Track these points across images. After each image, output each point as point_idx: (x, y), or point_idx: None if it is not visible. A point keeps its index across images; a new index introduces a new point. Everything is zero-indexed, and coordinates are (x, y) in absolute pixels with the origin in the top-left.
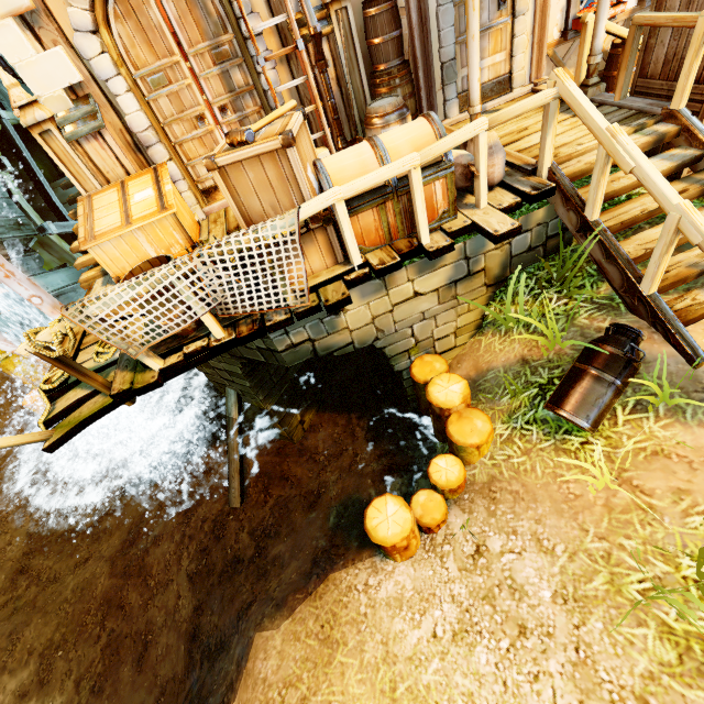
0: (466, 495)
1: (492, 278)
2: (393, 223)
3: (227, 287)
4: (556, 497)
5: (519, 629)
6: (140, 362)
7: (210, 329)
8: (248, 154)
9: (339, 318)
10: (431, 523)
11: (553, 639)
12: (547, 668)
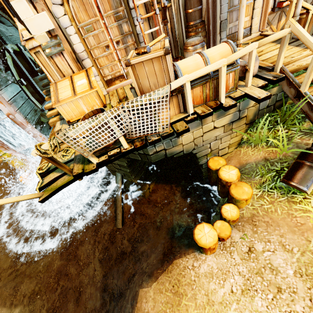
0: (240, 223)
1: (248, 120)
2: (208, 93)
3: (133, 123)
4: (290, 224)
5: (277, 289)
6: (87, 159)
7: (122, 143)
8: (146, 58)
9: (179, 139)
10: (225, 236)
11: (297, 294)
12: (295, 309)
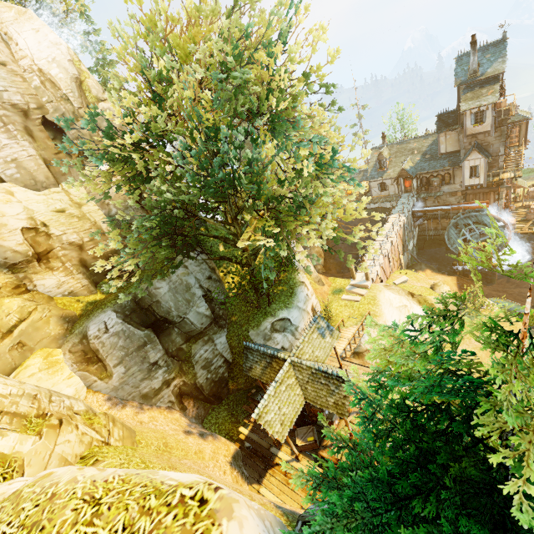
0: None
1: None
2: None
3: None
4: None
5: None
6: None
7: None
8: None
9: None
10: None
11: None
12: None
